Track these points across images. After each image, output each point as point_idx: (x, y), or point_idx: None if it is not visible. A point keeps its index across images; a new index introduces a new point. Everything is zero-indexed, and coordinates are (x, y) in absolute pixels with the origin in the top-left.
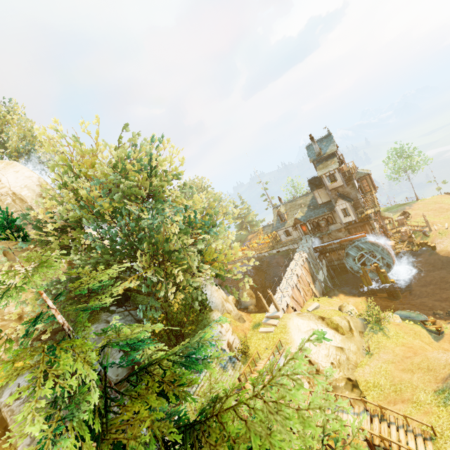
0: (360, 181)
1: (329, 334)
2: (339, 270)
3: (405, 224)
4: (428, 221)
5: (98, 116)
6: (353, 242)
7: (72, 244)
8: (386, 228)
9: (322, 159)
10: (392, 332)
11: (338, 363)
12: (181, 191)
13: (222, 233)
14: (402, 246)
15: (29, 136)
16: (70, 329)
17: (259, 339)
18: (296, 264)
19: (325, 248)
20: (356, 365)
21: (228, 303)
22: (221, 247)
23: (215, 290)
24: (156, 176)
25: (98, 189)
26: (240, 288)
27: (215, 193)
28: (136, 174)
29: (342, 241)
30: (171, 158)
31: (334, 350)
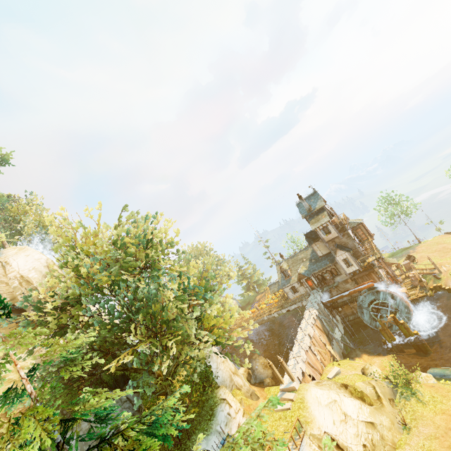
0: (354, 230)
1: (354, 405)
2: (357, 325)
3: (412, 268)
4: (435, 262)
5: (100, 202)
6: (362, 292)
7: (70, 322)
8: (394, 274)
9: (313, 214)
10: (427, 396)
11: (372, 445)
12: (178, 258)
13: (217, 296)
14: (415, 292)
15: (43, 222)
16: (37, 398)
17: (275, 420)
18: (306, 322)
19: (336, 302)
20: (393, 445)
21: (237, 376)
22: (219, 311)
23: (221, 361)
24: (152, 247)
25: (98, 265)
26: (253, 358)
27: (218, 256)
28: (132, 247)
29: (351, 293)
30: (165, 230)
31: (364, 427)
